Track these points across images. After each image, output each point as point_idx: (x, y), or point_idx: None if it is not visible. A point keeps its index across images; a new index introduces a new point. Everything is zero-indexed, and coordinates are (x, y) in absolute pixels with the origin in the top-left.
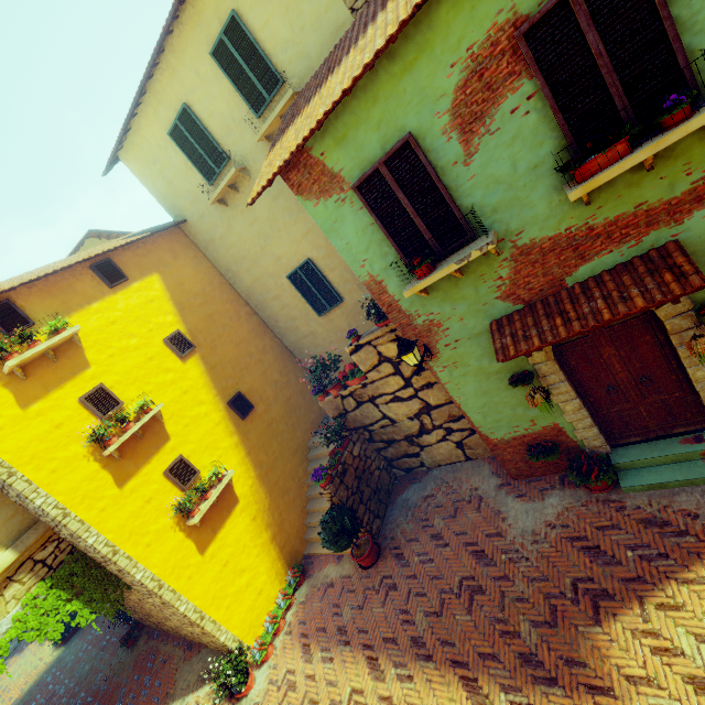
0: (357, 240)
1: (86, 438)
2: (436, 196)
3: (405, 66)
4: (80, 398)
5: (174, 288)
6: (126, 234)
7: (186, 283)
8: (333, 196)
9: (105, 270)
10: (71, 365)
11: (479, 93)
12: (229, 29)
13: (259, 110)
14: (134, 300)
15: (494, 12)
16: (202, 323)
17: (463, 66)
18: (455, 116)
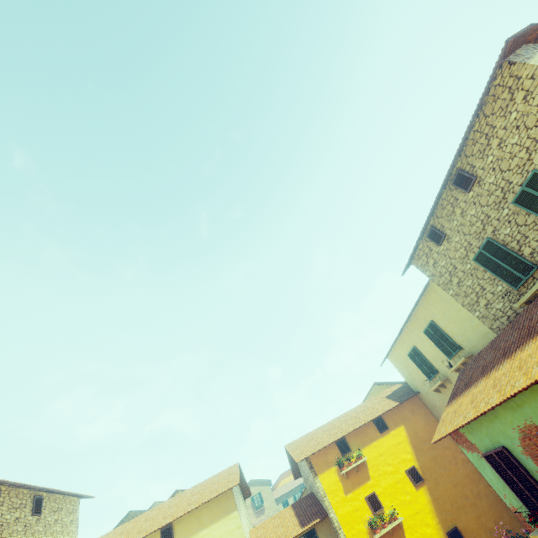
0: (495, 480)
1: (366, 522)
2: (531, 484)
3: (490, 419)
4: (365, 497)
5: (412, 435)
6: (391, 382)
7: (419, 432)
8: (474, 452)
9: (378, 423)
10: (362, 476)
11: (533, 445)
12: (430, 326)
13: (450, 356)
14: (391, 441)
15: (523, 418)
16: (428, 462)
17: (518, 431)
18: (524, 449)
